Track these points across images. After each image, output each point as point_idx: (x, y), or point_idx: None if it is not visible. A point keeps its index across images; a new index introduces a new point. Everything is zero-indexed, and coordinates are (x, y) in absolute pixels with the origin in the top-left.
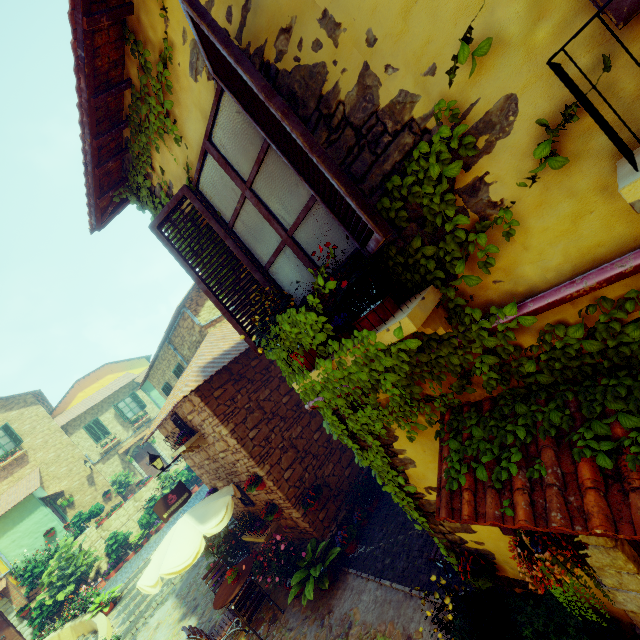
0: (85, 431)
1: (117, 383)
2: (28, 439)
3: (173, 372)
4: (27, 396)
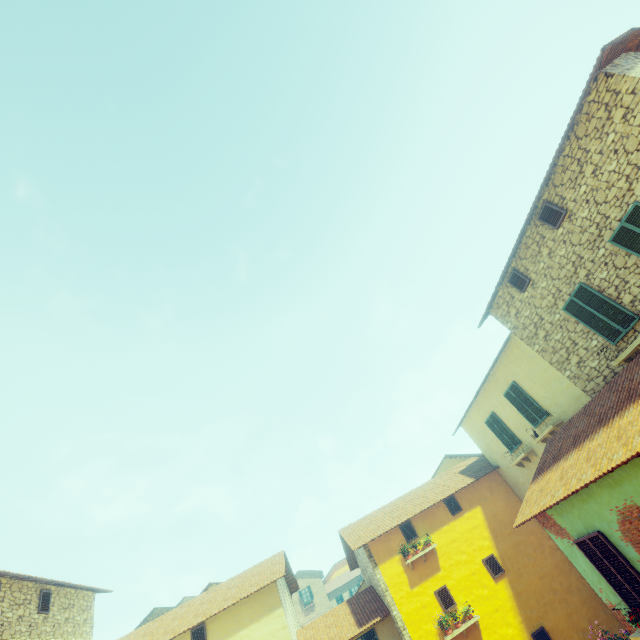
0: (336, 600)
1: (352, 572)
2: (315, 596)
3: None
4: (317, 571)
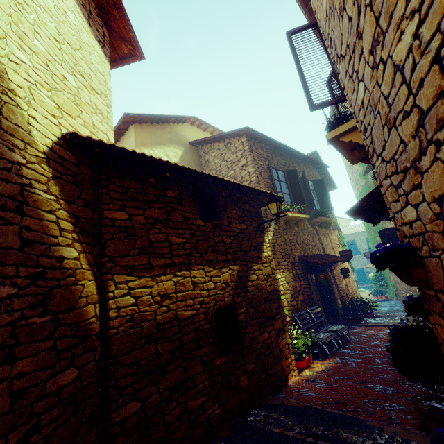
0: None
1: None
2: None
3: (366, 237)
4: None
